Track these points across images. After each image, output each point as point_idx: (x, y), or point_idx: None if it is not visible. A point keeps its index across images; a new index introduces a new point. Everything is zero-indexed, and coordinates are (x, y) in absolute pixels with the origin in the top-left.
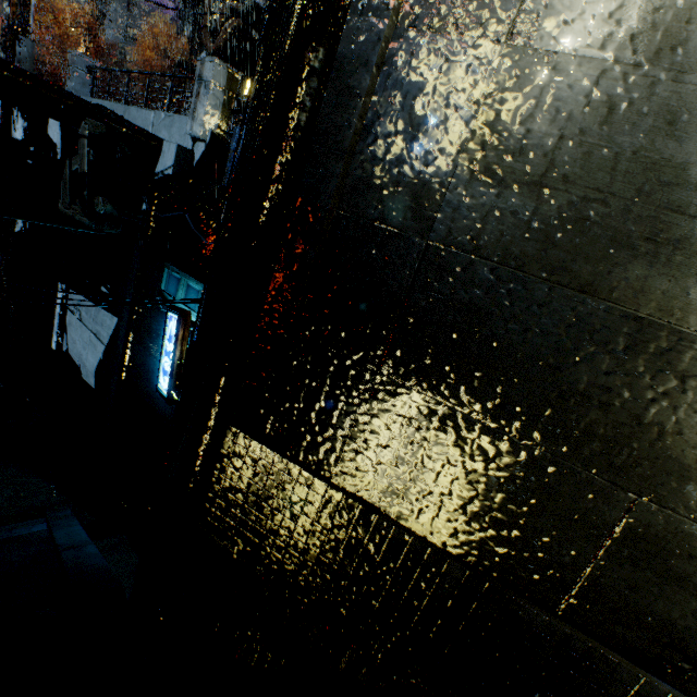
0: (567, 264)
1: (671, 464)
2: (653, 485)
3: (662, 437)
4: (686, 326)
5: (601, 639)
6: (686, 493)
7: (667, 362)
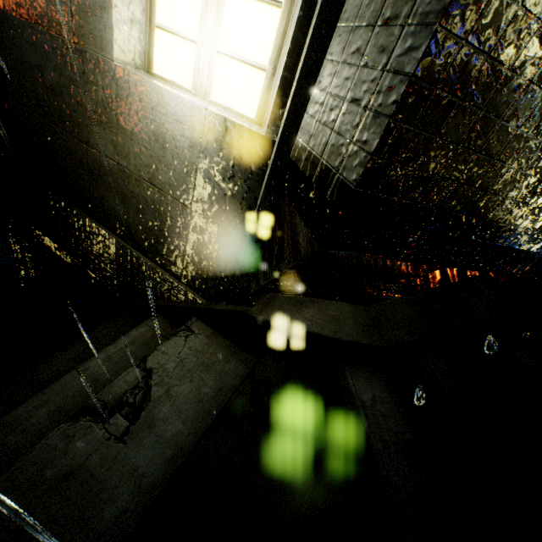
0: (21, 3)
1: (87, 123)
2: (88, 137)
3: (80, 108)
4: (62, 35)
5: (106, 227)
6: (96, 139)
7: (65, 60)
